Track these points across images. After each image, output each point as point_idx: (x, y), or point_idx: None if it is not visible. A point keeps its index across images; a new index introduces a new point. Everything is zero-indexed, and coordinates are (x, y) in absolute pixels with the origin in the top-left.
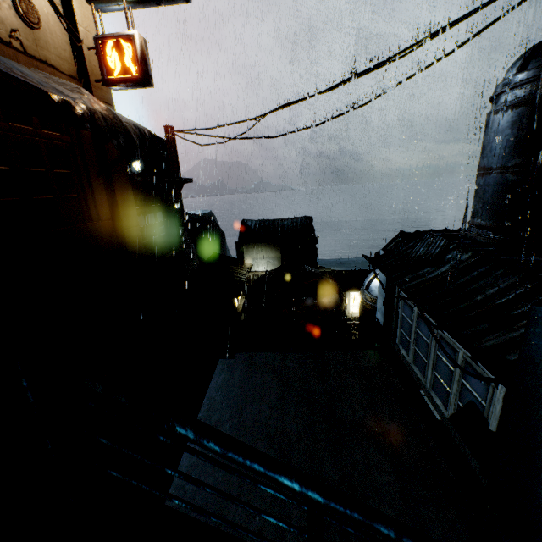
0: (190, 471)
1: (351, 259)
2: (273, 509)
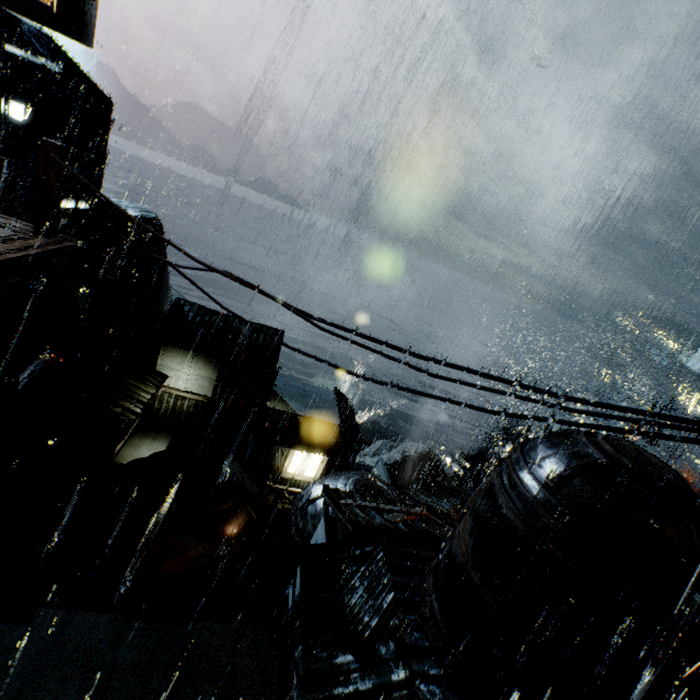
0: None
1: (320, 390)
2: None
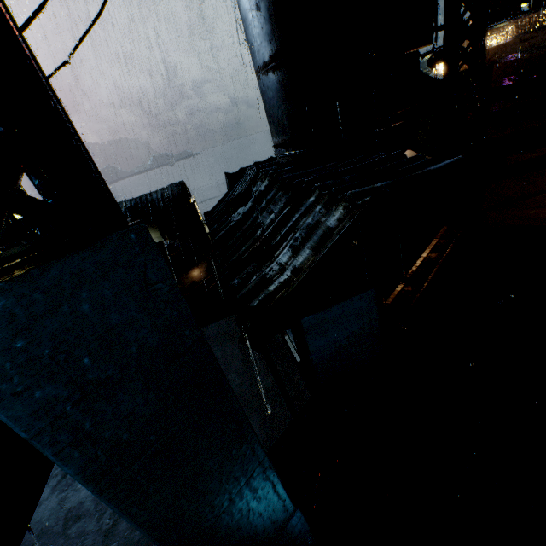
0: (35, 544)
1: None
2: (132, 542)
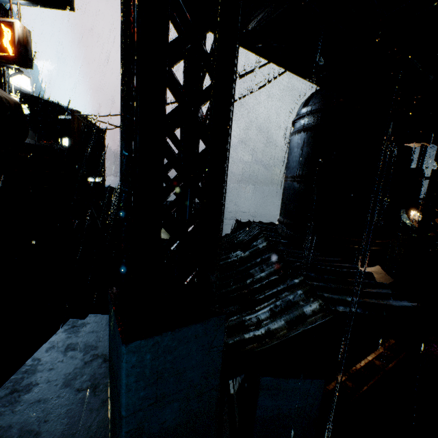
0: None
1: None
2: None
